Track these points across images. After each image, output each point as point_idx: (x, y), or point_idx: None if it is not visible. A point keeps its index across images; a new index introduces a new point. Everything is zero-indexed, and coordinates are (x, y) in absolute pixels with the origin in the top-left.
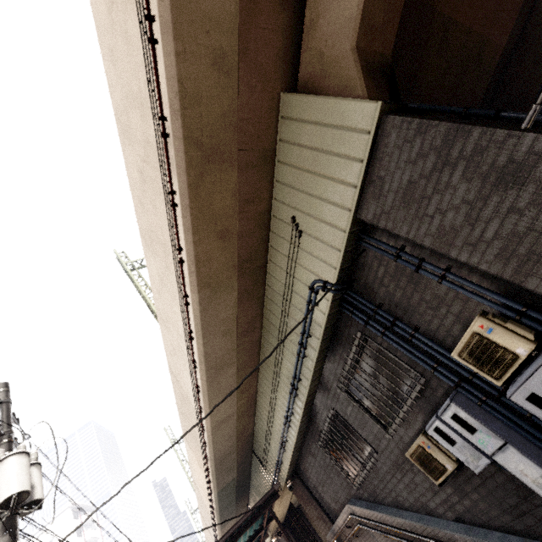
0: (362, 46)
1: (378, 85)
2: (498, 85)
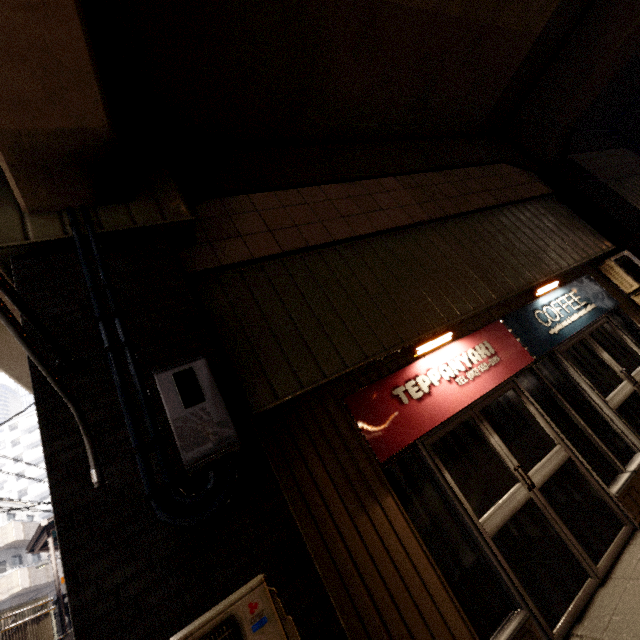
0: (14, 126)
1: (61, 183)
2: (531, 89)
